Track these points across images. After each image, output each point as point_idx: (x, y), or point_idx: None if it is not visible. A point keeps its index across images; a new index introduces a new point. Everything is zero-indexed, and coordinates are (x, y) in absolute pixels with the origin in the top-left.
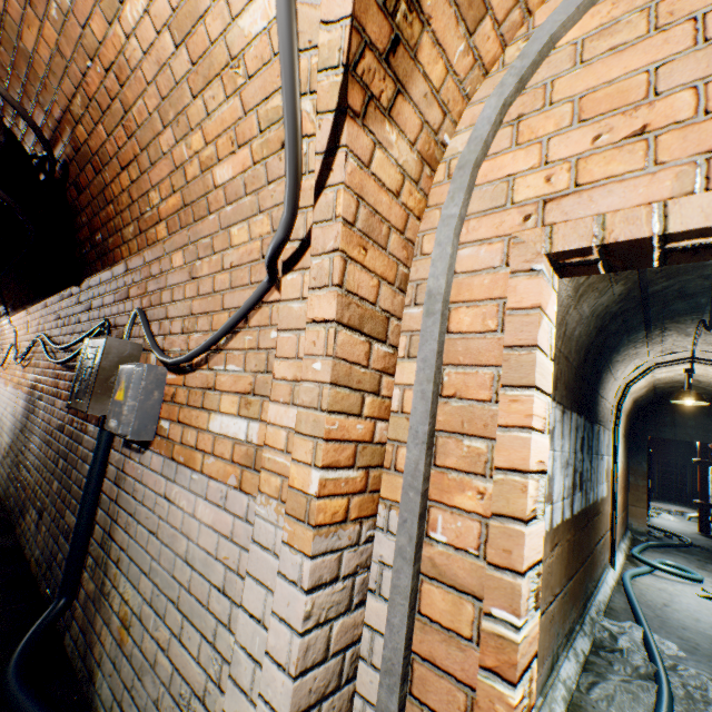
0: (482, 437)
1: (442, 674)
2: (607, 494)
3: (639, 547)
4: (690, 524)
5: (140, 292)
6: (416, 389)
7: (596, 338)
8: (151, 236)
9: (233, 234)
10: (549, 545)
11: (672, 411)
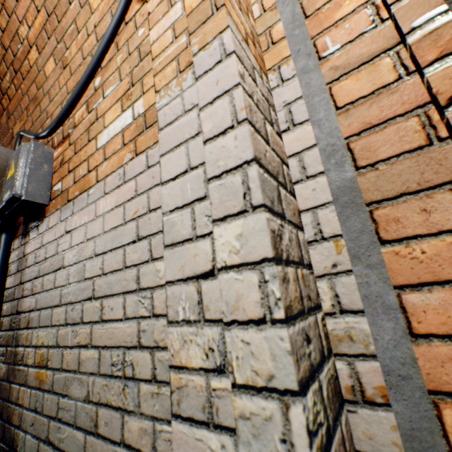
0: None
1: (383, 127)
2: None
3: None
4: None
5: (22, 123)
6: None
7: None
8: (25, 69)
9: (92, 2)
10: None
11: None
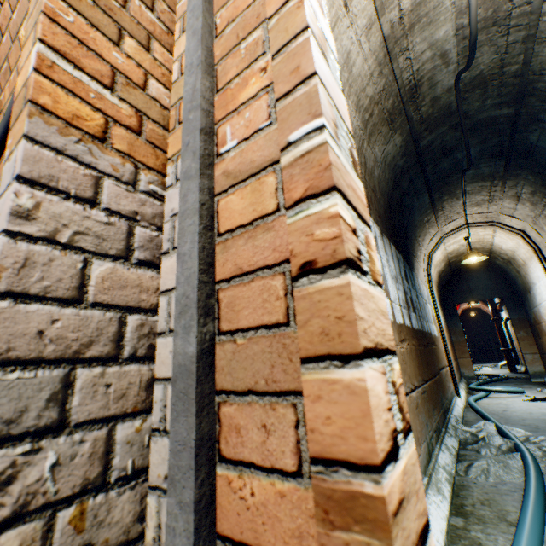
0: (257, 28)
1: (252, 278)
2: (439, 336)
3: (473, 384)
4: (502, 369)
5: None
6: (188, 35)
7: (394, 192)
8: None
9: (21, 37)
10: (397, 335)
11: (466, 281)
